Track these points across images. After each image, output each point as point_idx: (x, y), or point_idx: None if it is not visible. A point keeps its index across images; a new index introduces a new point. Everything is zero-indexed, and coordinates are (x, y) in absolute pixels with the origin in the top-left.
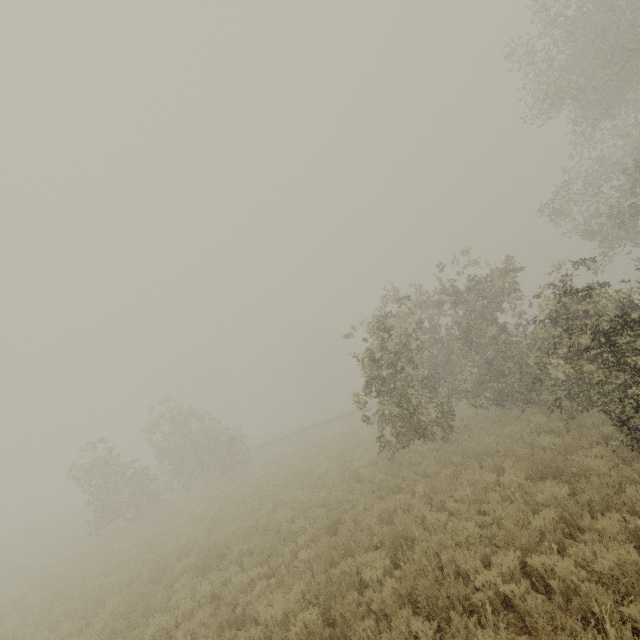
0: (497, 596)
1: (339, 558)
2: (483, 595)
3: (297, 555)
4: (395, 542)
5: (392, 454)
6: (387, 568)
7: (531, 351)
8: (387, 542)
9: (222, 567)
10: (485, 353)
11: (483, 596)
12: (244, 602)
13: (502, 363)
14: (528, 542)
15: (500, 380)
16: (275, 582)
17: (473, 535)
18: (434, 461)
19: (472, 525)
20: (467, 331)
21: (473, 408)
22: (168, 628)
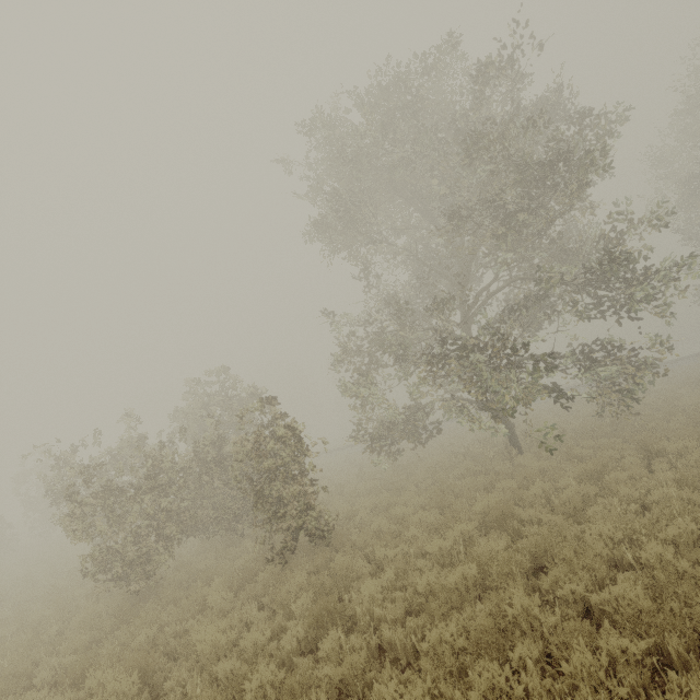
0: None
1: None
2: None
3: None
4: None
5: None
6: None
7: None
8: None
9: None
10: None
11: None
12: None
13: None
14: None
15: None
16: None
17: None
18: None
19: None
20: None
21: None
22: None
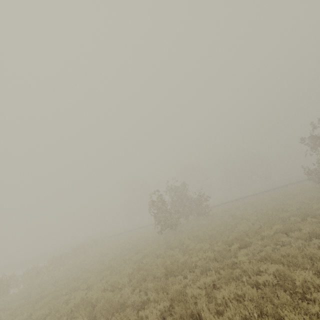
0: None
1: None
2: None
3: None
4: None
5: None
6: None
7: None
8: None
9: None
10: None
11: None
12: None
13: None
14: None
15: None
16: None
17: None
18: None
19: None
20: None
21: None
22: None
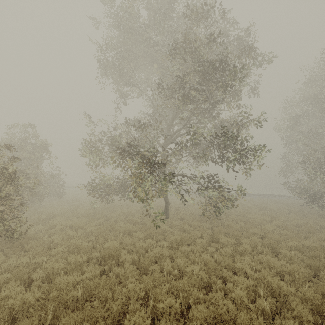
0: None
1: None
2: None
3: None
4: None
5: None
6: None
7: None
8: None
9: None
10: None
11: None
12: None
13: None
14: None
15: None
16: None
17: None
18: None
19: None
20: None
21: None
22: None
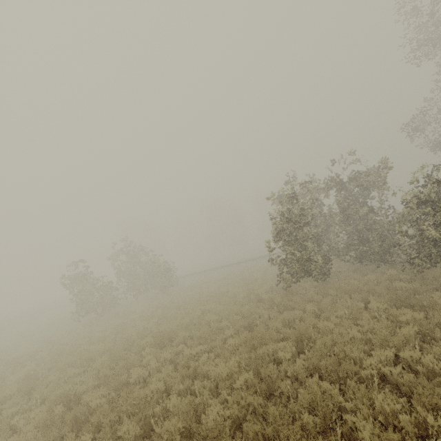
0: (377, 374)
1: (257, 345)
2: (369, 372)
3: (224, 342)
4: (298, 338)
5: (287, 286)
6: (293, 353)
7: (390, 227)
8: (294, 337)
9: (173, 345)
10: (356, 226)
11: (368, 373)
12: (193, 365)
13: (367, 233)
14: (397, 344)
15: (364, 245)
16: (213, 356)
17: (354, 337)
18: (314, 293)
19: (355, 331)
20: (346, 209)
21: (338, 263)
22: (144, 376)
